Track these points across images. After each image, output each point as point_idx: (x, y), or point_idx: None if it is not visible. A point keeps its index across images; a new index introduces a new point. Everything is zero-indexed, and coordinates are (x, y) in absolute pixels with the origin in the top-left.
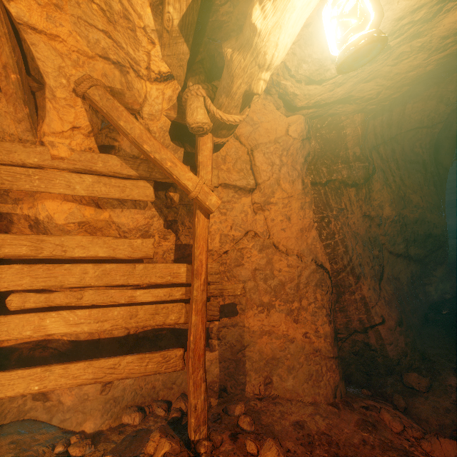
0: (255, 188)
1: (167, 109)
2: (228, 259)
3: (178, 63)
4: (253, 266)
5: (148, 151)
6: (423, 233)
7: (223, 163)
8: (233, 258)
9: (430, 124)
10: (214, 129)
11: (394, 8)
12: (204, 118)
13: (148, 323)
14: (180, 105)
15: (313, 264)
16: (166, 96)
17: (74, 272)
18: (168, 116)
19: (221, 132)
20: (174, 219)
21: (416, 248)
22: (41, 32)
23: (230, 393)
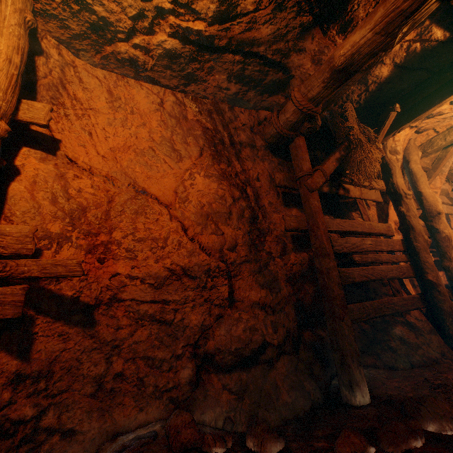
0: None
1: None
2: None
3: None
4: None
5: None
6: None
7: None
8: None
9: None
10: None
11: None
12: None
13: None
14: None
15: None
16: None
17: None
18: None
19: None
20: None
21: None
22: None
23: None
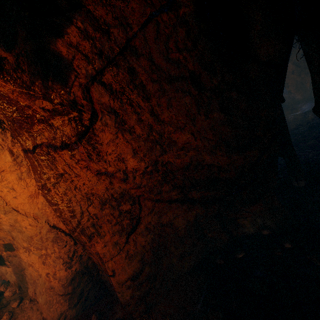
0: None
1: None
2: None
3: None
4: (8, 223)
5: None
6: (204, 177)
7: None
8: None
9: (164, 1)
10: None
11: None
12: None
13: None
14: None
15: (47, 225)
16: None
17: None
18: None
19: None
20: None
21: (202, 192)
22: None
23: (23, 289)
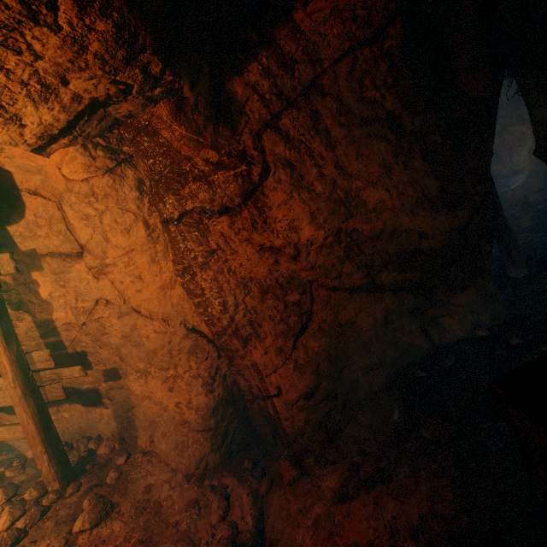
0: (84, 251)
1: None
2: (90, 330)
3: None
4: (120, 334)
5: None
6: (400, 250)
7: (38, 229)
8: (95, 328)
9: (369, 34)
10: None
11: None
12: None
13: (3, 405)
14: None
15: (182, 329)
16: None
17: None
18: None
19: None
20: (20, 300)
21: (395, 273)
22: None
23: (127, 442)
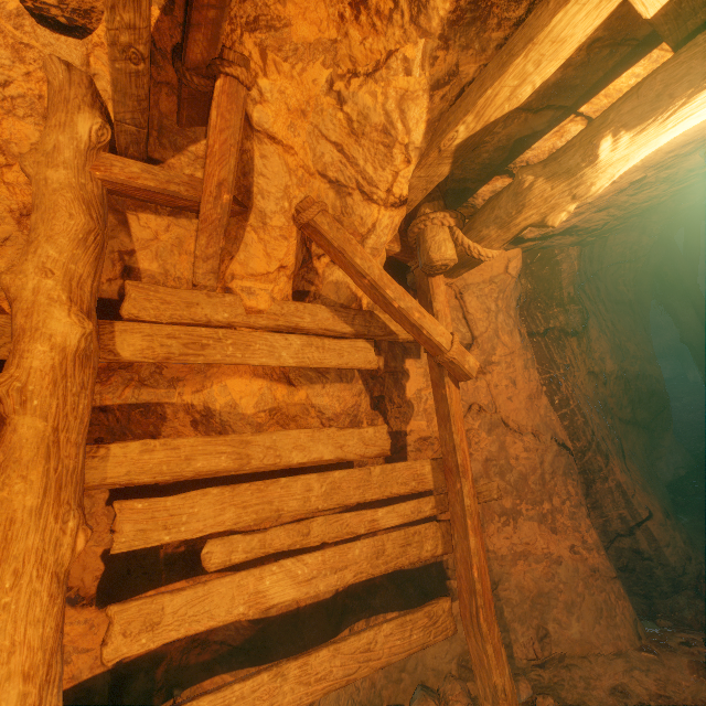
0: (472, 344)
1: (389, 241)
2: None
3: (424, 185)
4: (484, 455)
5: (392, 297)
6: (646, 390)
7: None
8: None
9: (633, 258)
10: (452, 267)
11: (670, 142)
12: (454, 254)
13: (399, 562)
14: (402, 236)
15: (553, 444)
16: (393, 225)
17: (294, 490)
18: (389, 250)
19: (459, 271)
20: (381, 395)
21: (642, 411)
22: (279, 142)
23: None
